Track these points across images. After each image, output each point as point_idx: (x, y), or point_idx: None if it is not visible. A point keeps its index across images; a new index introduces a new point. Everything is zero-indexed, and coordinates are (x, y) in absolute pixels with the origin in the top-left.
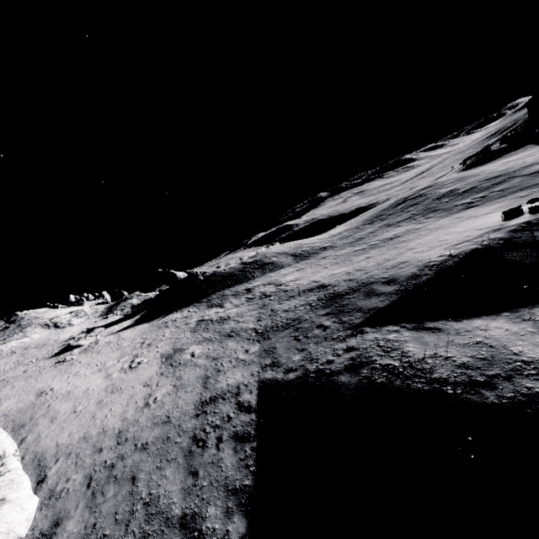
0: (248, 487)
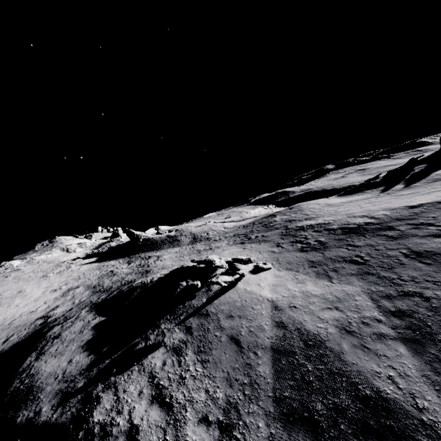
0: (6, 350)
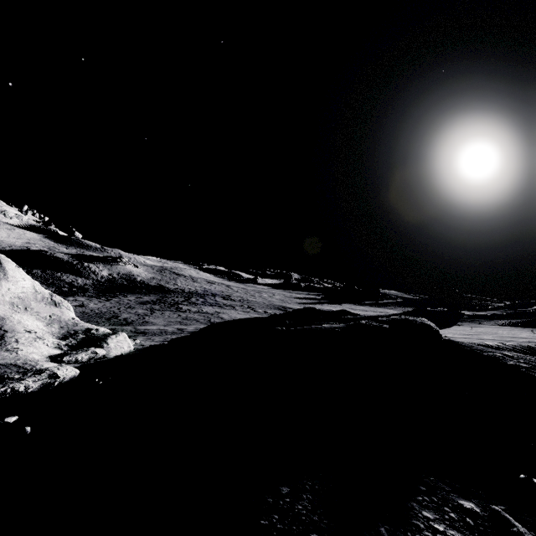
0: (16, 250)
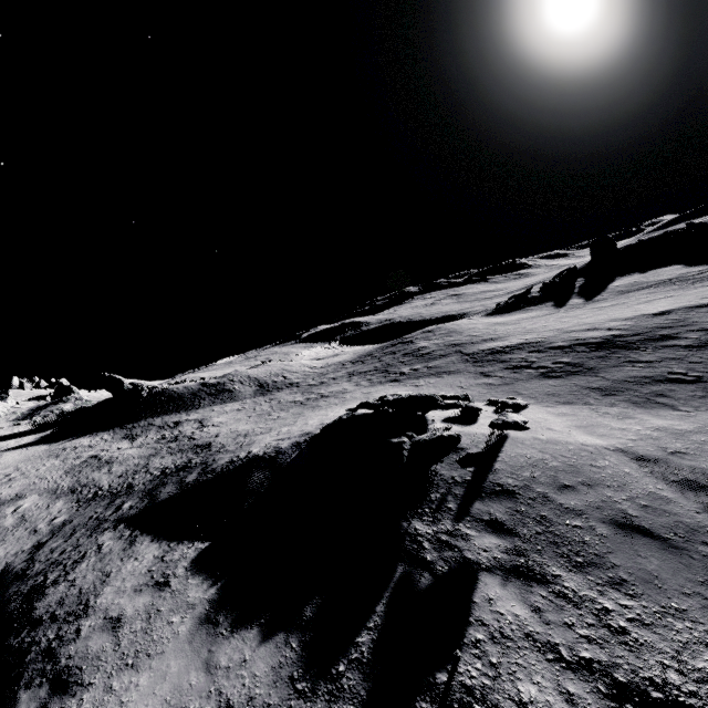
0: None
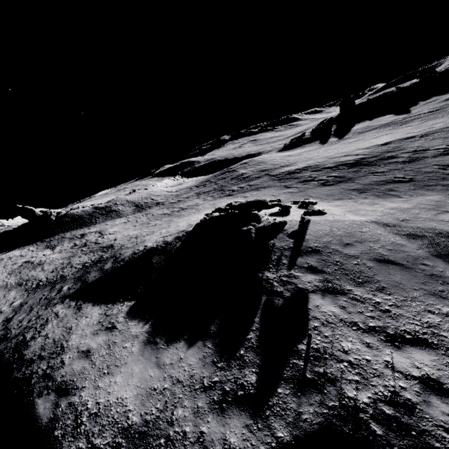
0: None
